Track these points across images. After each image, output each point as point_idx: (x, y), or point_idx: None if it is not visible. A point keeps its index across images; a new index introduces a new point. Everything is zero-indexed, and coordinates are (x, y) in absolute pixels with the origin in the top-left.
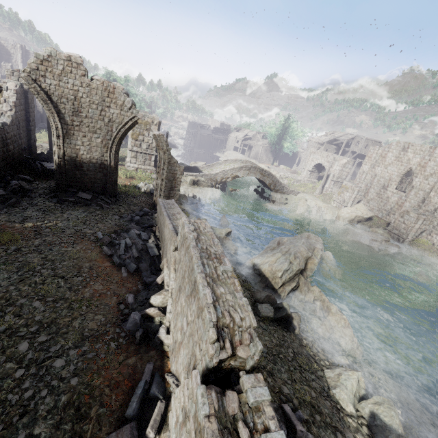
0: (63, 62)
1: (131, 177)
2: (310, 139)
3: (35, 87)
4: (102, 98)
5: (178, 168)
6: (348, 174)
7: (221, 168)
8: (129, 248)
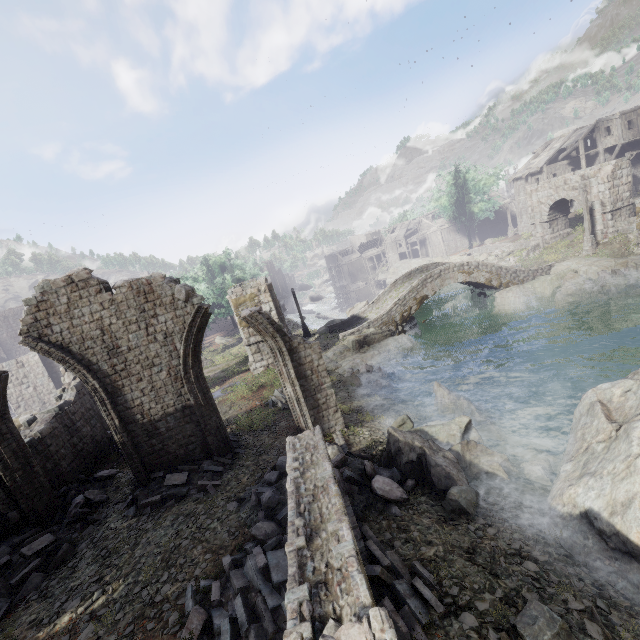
0: (65, 290)
1: (261, 386)
2: (512, 177)
3: (42, 347)
4: (139, 308)
5: (310, 350)
6: (630, 187)
7: (392, 298)
8: (243, 639)
